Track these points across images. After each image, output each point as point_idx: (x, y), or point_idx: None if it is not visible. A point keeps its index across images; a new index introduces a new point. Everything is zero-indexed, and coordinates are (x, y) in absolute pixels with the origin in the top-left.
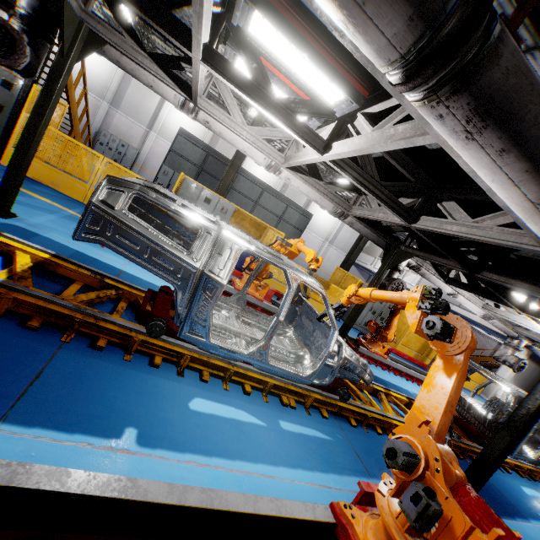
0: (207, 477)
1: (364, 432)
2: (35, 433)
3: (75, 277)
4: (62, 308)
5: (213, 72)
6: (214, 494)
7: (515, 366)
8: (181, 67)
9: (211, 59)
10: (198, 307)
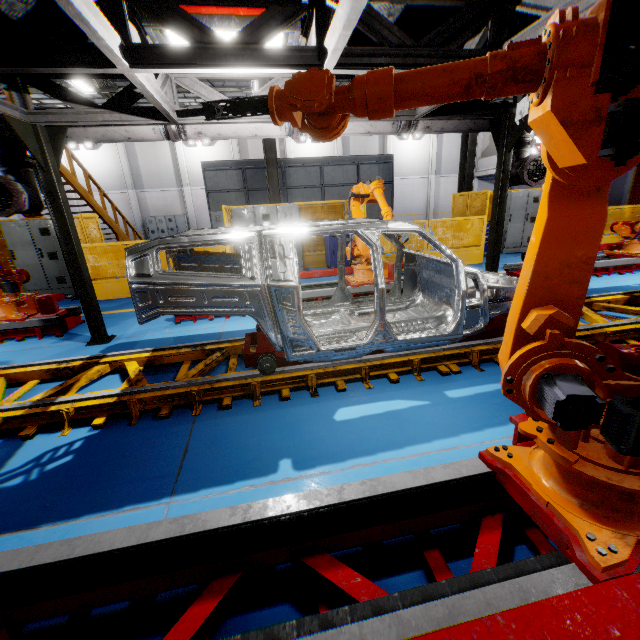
0: (377, 474)
1: None
2: (202, 494)
3: (180, 359)
4: (178, 389)
5: (151, 71)
6: (376, 482)
7: None
8: (138, 94)
9: (138, 58)
10: (287, 323)
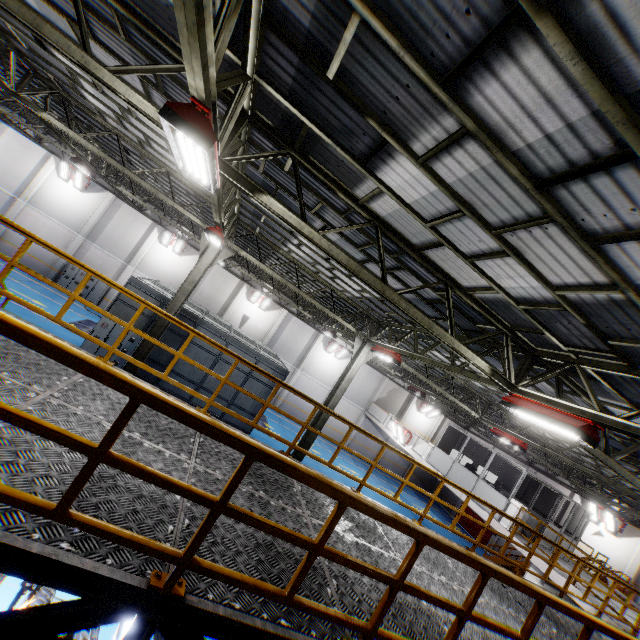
0: None
1: None
2: None
3: None
4: None
5: None
6: None
7: None
8: None
9: None
10: None
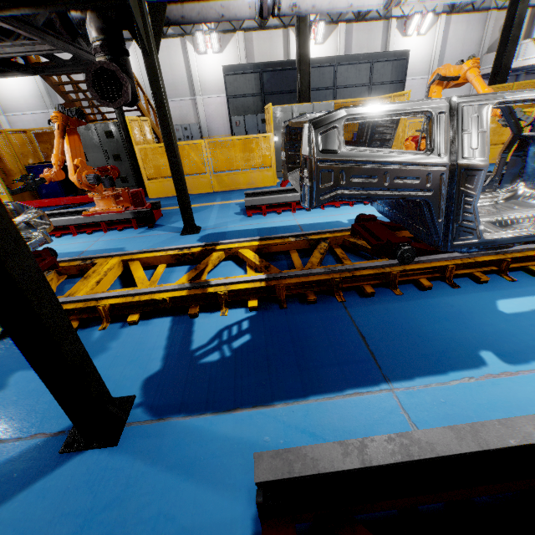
0: None
1: None
2: (420, 383)
3: (286, 248)
4: (319, 276)
5: None
6: None
7: None
8: None
9: None
10: (461, 208)
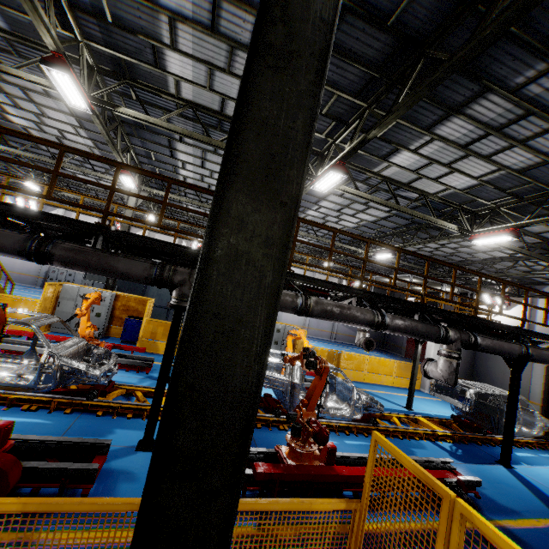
0: None
1: (108, 418)
2: None
3: None
4: None
5: None
6: None
7: (364, 345)
8: None
9: None
10: None
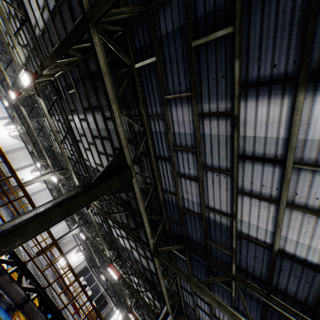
0: None
1: None
2: None
3: None
4: None
5: None
6: None
7: None
8: None
9: None
10: None
